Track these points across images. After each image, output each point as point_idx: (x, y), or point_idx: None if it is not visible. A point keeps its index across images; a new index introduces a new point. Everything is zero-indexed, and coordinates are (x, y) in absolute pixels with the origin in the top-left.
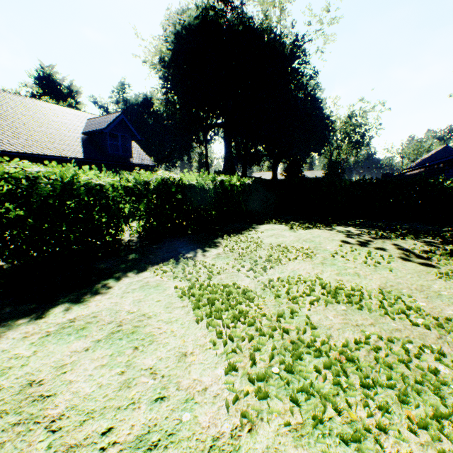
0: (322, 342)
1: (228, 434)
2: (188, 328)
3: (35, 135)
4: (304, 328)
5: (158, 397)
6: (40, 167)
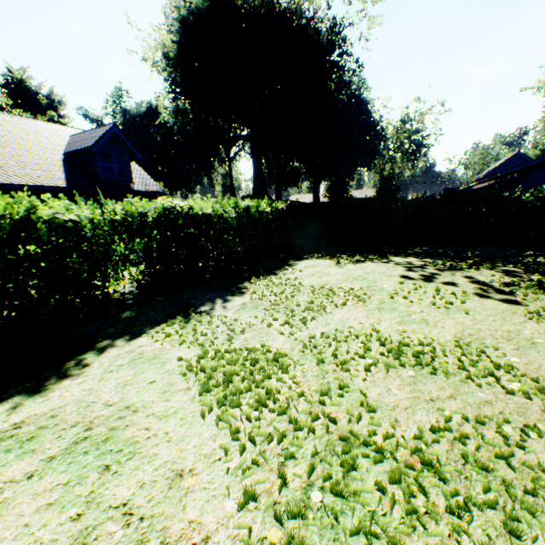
0: (385, 435)
1: None
2: (191, 426)
3: None
4: (359, 414)
5: None
6: None
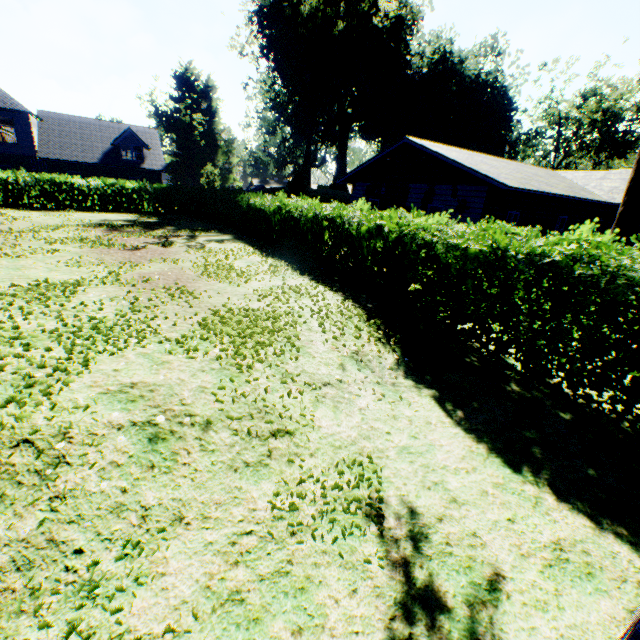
0: None
1: None
2: None
3: (73, 148)
4: None
5: None
6: None
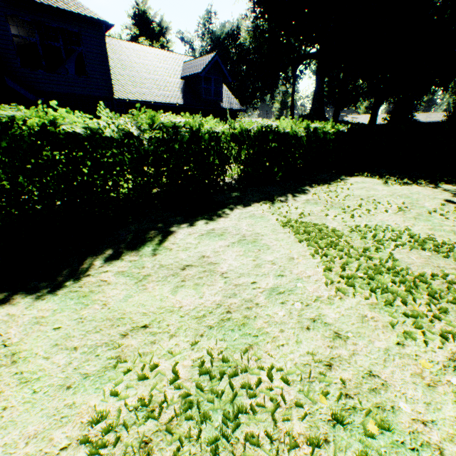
0: (401, 269)
1: (326, 297)
2: (292, 246)
3: (146, 83)
4: (386, 259)
5: (279, 275)
6: (181, 118)
